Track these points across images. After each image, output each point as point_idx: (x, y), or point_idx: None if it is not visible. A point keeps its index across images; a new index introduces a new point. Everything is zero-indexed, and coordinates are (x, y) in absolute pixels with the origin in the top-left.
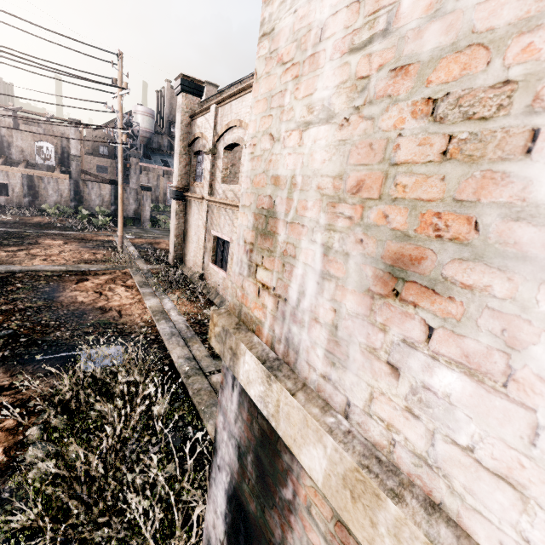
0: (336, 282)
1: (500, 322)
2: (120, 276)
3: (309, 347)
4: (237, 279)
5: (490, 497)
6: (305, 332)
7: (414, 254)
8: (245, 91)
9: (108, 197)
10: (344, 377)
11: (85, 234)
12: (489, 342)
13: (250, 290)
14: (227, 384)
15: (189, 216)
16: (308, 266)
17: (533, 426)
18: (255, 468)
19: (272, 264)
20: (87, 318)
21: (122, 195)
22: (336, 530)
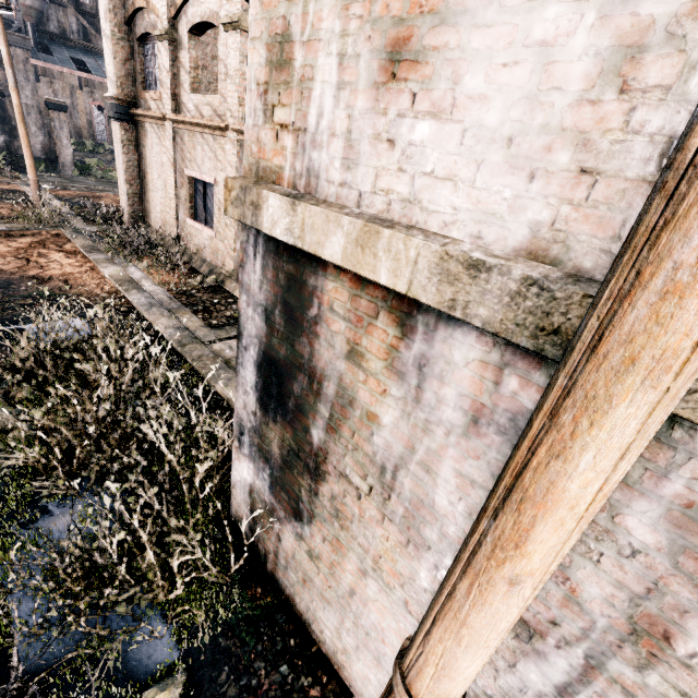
0: (350, 88)
1: (451, 68)
2: (50, 239)
3: (328, 164)
4: (251, 134)
5: (441, 196)
6: (324, 153)
7: (406, 35)
8: None
9: None
10: (357, 174)
11: None
12: (445, 87)
13: (268, 139)
14: (249, 257)
15: (145, 149)
16: (326, 83)
17: (462, 132)
18: (284, 315)
19: (290, 97)
20: (17, 288)
21: (20, 108)
22: (352, 304)
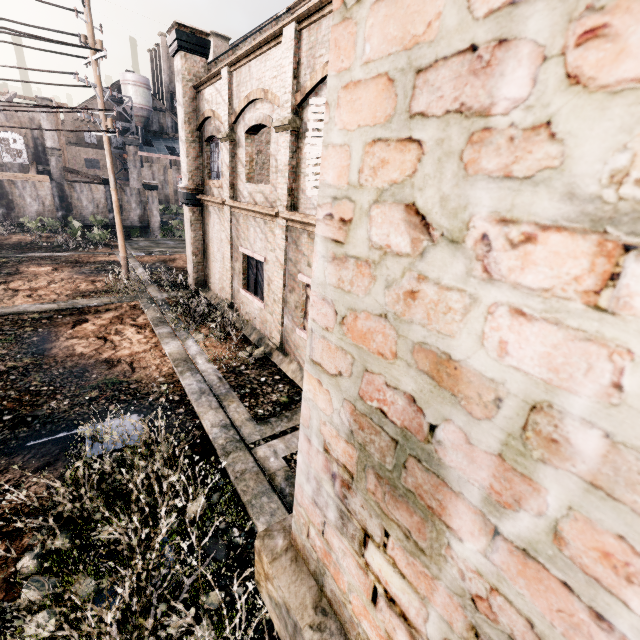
0: None
1: None
2: (128, 311)
3: None
4: (308, 507)
5: None
6: None
7: None
8: (268, 44)
9: (104, 201)
10: None
11: (80, 255)
12: None
13: (348, 567)
14: None
15: (208, 227)
16: None
17: None
18: None
19: (421, 581)
20: (89, 377)
21: (117, 203)
22: None
